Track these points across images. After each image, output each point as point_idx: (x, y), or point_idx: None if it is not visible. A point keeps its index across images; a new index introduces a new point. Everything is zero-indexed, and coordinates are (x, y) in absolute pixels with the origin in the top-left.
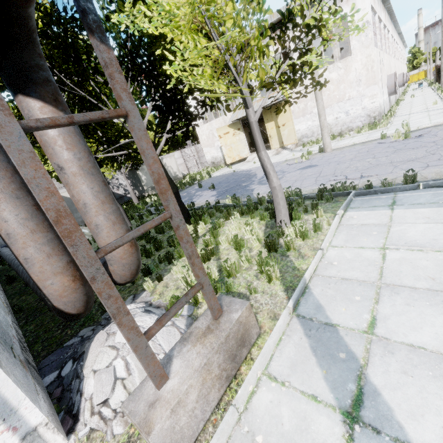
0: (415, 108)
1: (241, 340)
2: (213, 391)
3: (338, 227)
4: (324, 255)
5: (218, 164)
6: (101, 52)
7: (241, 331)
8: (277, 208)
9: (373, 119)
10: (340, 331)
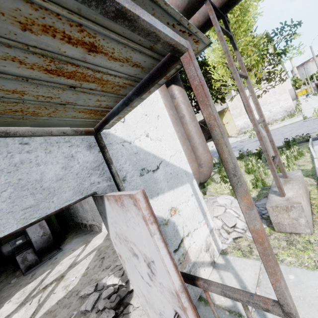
0: (314, 105)
1: (305, 187)
2: (308, 204)
3: (315, 152)
4: None
5: None
6: (239, 55)
7: (304, 183)
8: None
9: (289, 112)
10: None
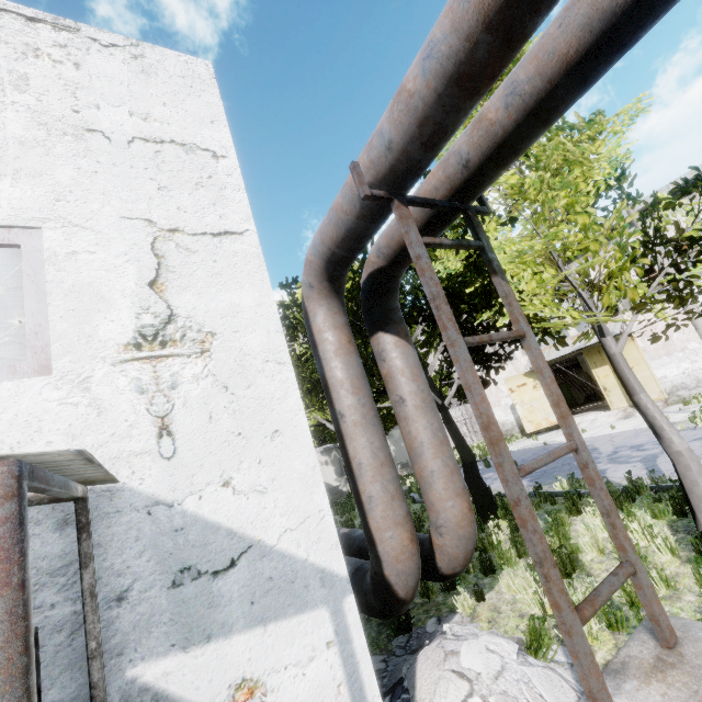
0: None
1: None
2: None
3: None
4: None
5: (508, 433)
6: (502, 286)
7: None
8: (692, 492)
9: None
10: None
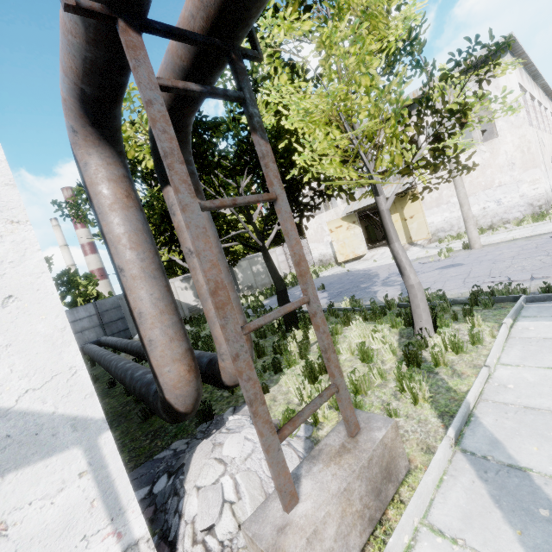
0: None
1: (387, 470)
2: (354, 533)
3: (508, 340)
4: (491, 375)
5: (327, 262)
6: (261, 146)
7: (387, 458)
8: (415, 312)
9: (538, 208)
10: (535, 477)
